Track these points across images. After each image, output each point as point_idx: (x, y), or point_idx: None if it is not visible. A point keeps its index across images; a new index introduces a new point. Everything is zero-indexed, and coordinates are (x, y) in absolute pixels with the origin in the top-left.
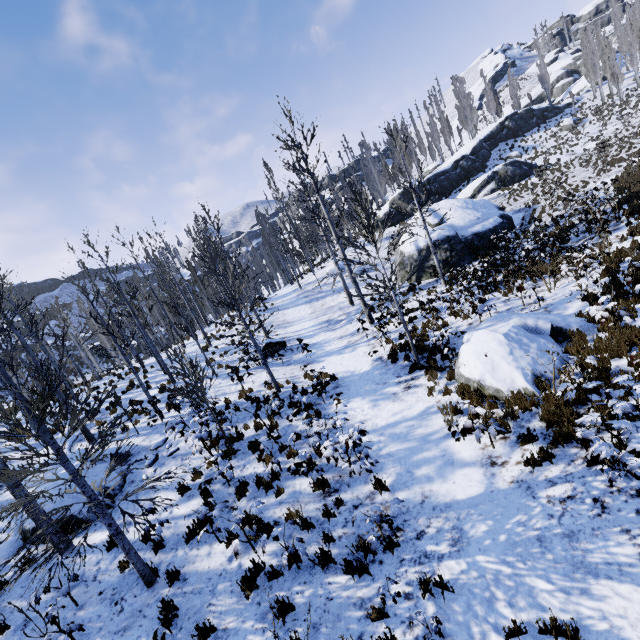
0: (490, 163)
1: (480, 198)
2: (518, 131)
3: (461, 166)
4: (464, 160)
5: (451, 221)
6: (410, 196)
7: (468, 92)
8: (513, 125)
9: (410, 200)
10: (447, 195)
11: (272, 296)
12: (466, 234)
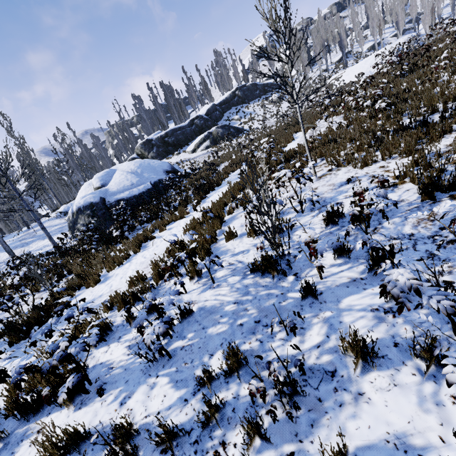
0: (220, 122)
1: (198, 152)
2: (245, 99)
3: (196, 124)
4: (198, 119)
5: (109, 186)
6: (151, 146)
7: (225, 63)
8: (241, 94)
9: (151, 149)
10: (183, 146)
11: (10, 233)
12: (111, 200)
